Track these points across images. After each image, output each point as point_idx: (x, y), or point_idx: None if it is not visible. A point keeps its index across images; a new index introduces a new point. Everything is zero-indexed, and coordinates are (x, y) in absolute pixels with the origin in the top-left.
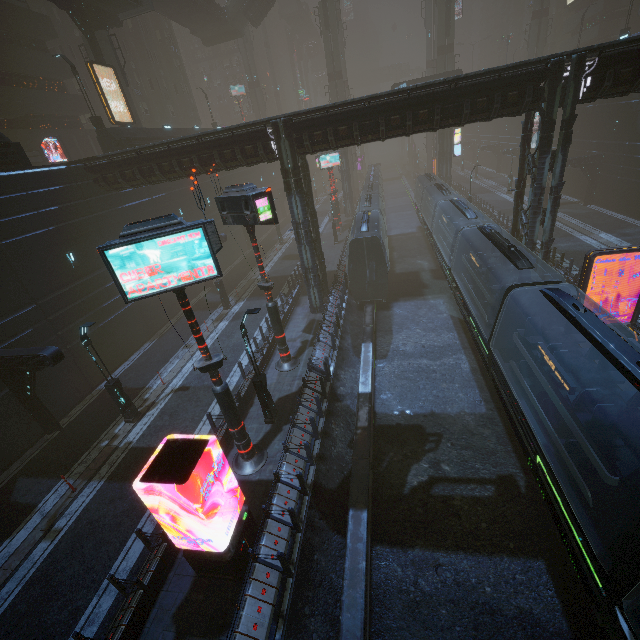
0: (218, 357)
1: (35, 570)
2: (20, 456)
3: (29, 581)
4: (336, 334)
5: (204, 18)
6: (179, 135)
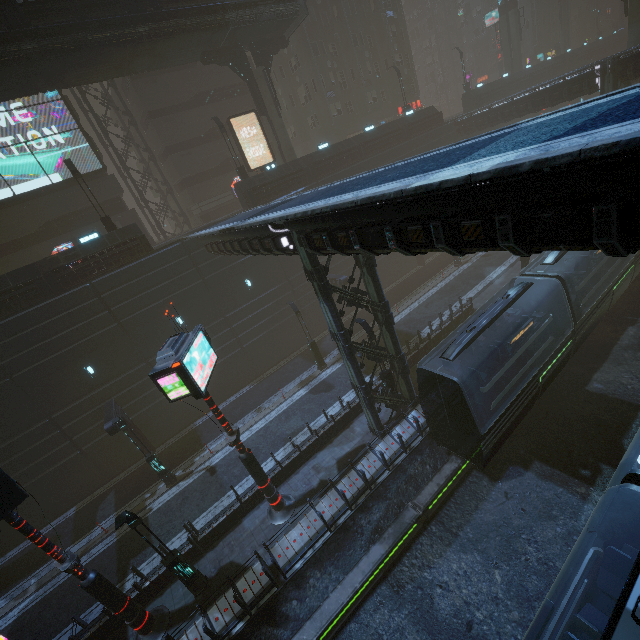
0: (68, 563)
1: (51, 591)
2: (129, 467)
3: (44, 598)
4: (347, 504)
5: None
6: (327, 156)
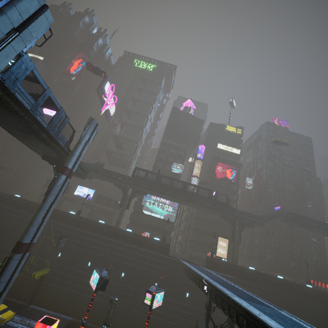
0: (85, 321)
1: None
2: (94, 324)
3: None
4: None
5: (324, 231)
6: (250, 273)
